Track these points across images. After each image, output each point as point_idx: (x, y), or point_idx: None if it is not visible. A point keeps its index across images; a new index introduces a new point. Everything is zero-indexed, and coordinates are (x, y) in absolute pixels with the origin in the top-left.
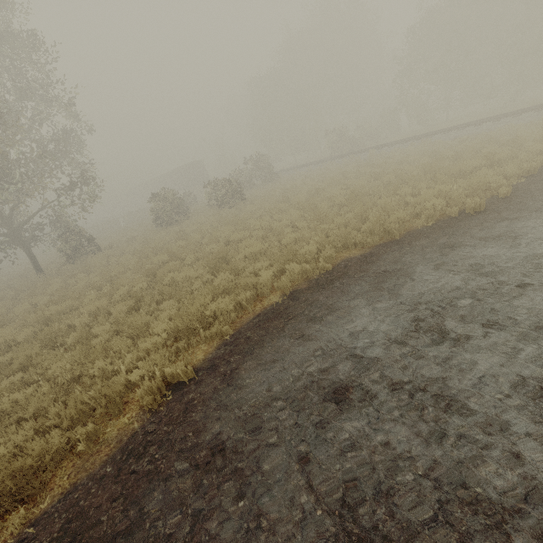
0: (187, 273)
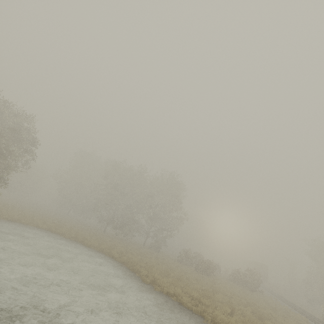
0: (122, 249)
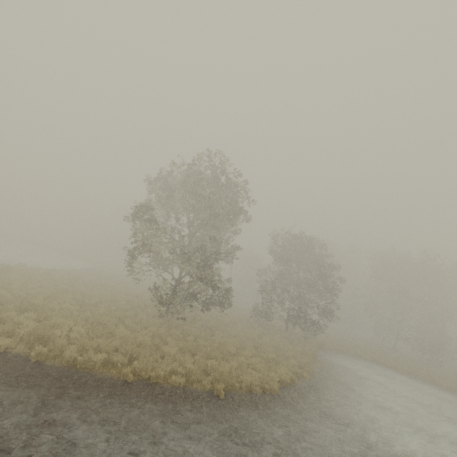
0: None
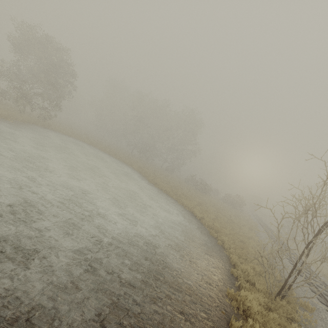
0: (141, 165)
